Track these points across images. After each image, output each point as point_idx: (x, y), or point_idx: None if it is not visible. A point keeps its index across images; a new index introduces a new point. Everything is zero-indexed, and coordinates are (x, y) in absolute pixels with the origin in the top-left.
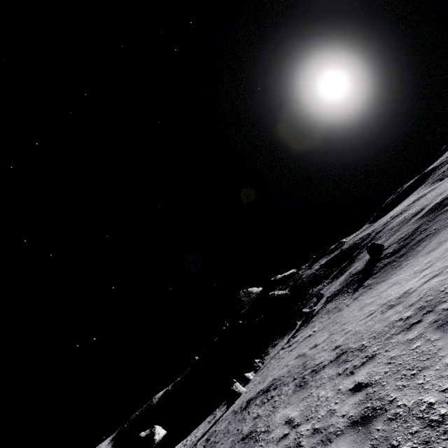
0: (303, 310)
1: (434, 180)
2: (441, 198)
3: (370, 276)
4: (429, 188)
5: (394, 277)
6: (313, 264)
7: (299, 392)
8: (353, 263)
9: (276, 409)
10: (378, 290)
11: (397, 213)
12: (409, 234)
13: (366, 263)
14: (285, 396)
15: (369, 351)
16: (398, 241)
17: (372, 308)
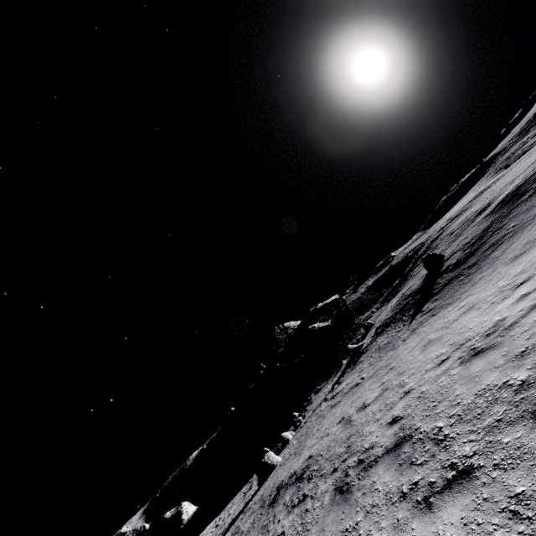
0: (348, 347)
1: (497, 169)
2: (514, 186)
3: (430, 298)
4: (492, 179)
5: (466, 298)
6: (358, 287)
7: (339, 509)
8: (406, 281)
9: (305, 535)
10: (445, 318)
11: (456, 213)
12: (476, 238)
13: (423, 280)
14: (319, 506)
15: (455, 450)
16: (463, 247)
17: (442, 350)
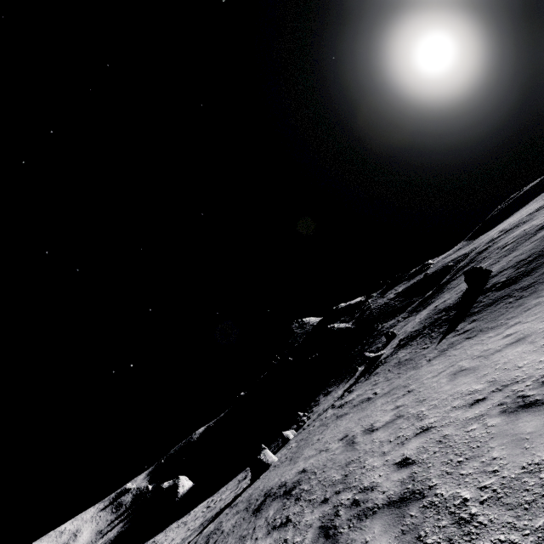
0: (366, 354)
1: None
2: None
3: (468, 317)
4: None
5: (514, 325)
6: (386, 292)
7: None
8: (440, 293)
9: None
10: (484, 344)
11: (512, 225)
12: (535, 255)
13: (461, 295)
14: (299, 543)
15: None
16: (516, 264)
17: (477, 386)
